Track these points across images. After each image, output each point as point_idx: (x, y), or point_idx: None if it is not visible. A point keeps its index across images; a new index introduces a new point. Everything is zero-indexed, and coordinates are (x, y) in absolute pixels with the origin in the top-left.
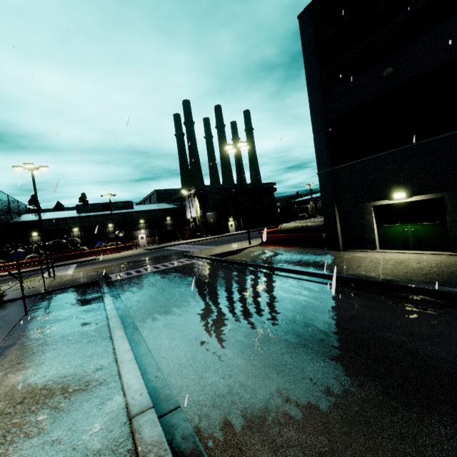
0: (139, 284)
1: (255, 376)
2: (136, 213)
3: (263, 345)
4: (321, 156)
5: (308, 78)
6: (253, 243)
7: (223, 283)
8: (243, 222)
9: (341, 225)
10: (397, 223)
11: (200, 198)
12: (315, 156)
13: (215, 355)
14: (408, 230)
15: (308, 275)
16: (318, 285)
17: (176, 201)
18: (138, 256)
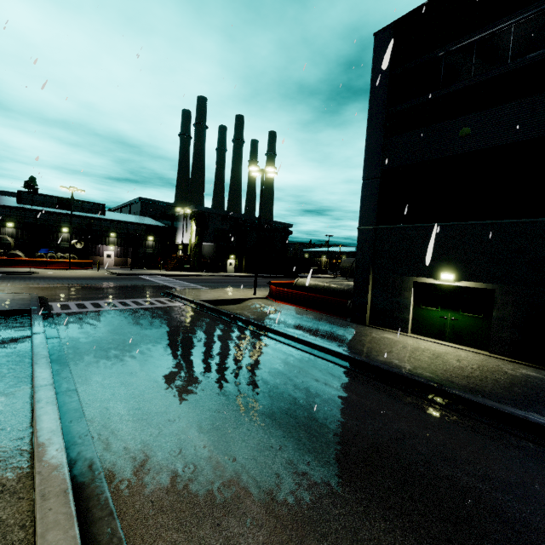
0: (96, 327)
1: (283, 544)
2: (108, 221)
3: (289, 473)
4: (367, 209)
5: (371, 112)
6: (259, 293)
7: (222, 347)
8: (246, 263)
9: (373, 295)
10: (437, 308)
11: (198, 222)
12: (360, 206)
13: (214, 486)
14: (447, 317)
15: (335, 355)
16: (349, 372)
17: (165, 218)
18: (99, 281)
